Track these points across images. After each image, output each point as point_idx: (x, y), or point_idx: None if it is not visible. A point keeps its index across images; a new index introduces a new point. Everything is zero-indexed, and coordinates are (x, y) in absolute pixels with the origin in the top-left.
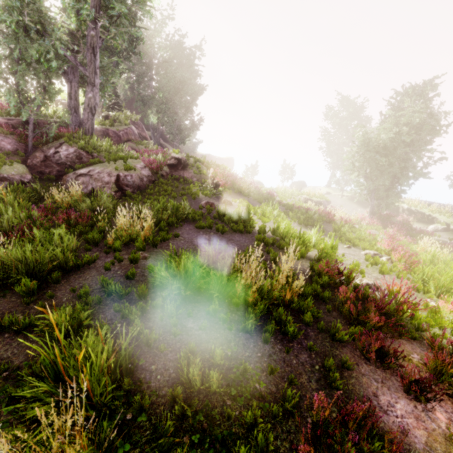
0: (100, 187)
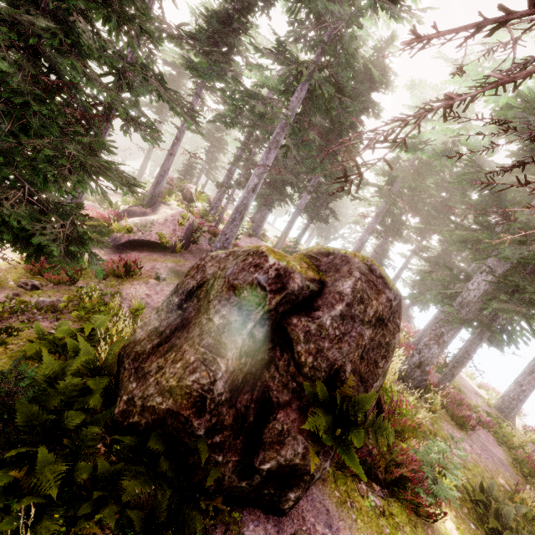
0: None
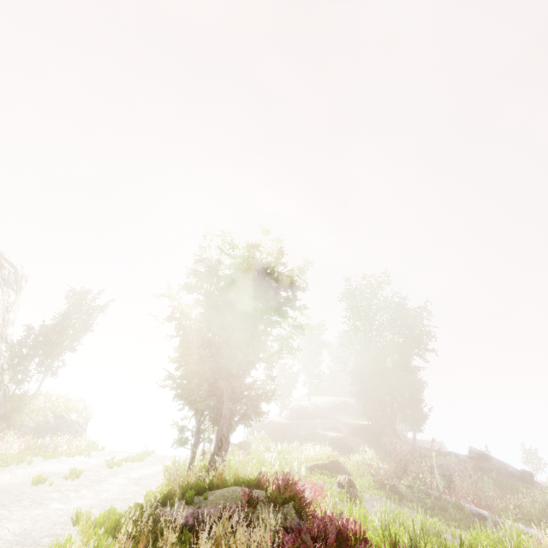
0: (457, 476)
